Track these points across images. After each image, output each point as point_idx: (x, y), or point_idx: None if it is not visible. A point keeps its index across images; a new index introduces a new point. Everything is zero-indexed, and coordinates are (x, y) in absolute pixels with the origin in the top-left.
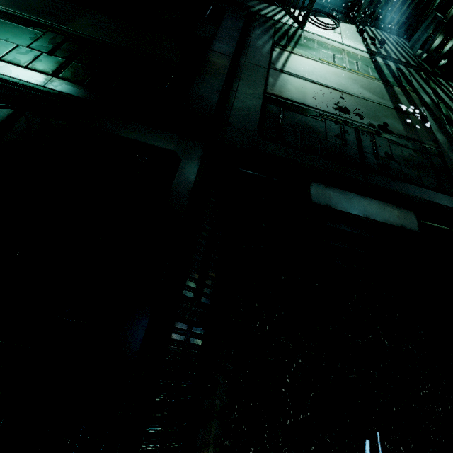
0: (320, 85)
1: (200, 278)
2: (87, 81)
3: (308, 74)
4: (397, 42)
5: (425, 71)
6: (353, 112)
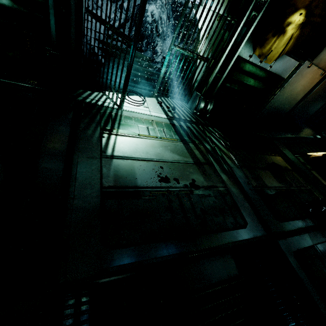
0: (144, 160)
1: None
2: None
3: (133, 153)
4: (181, 105)
5: (201, 124)
6: (172, 178)
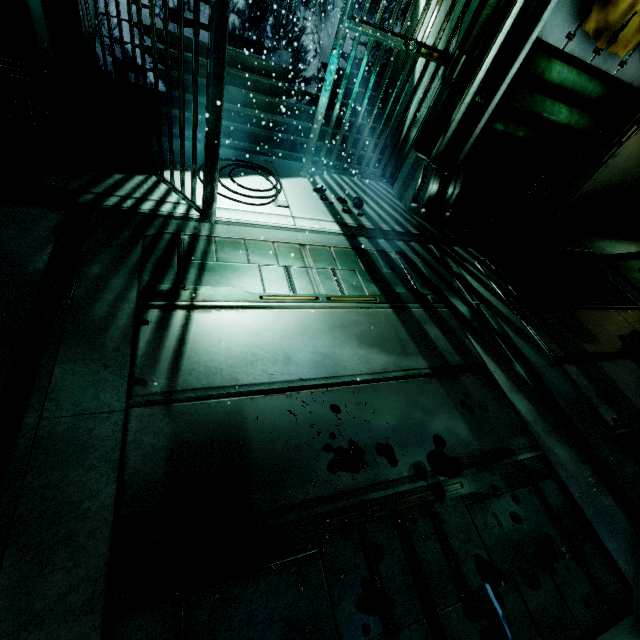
0: (278, 392)
1: None
2: None
3: (243, 368)
4: (377, 191)
5: (435, 241)
6: (370, 447)
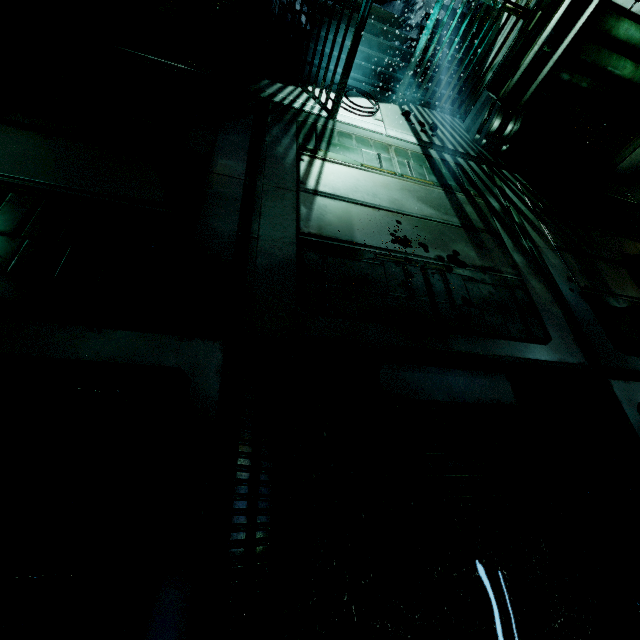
0: (368, 207)
1: (246, 569)
2: (12, 264)
3: (351, 192)
4: (450, 123)
5: (488, 163)
6: (415, 242)
